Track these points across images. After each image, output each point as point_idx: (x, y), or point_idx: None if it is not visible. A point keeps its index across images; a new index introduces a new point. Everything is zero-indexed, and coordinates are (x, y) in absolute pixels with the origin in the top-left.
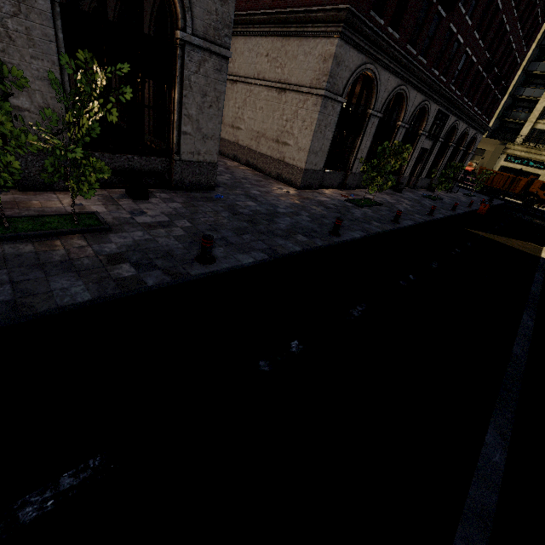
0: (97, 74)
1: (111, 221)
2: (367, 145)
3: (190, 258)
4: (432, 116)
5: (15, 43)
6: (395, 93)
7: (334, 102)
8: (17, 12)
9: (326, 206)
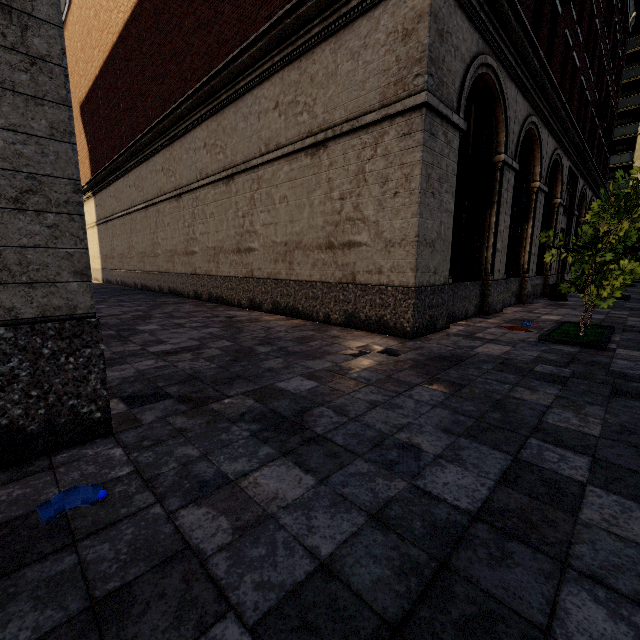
0: None
1: None
2: (506, 223)
3: None
4: (564, 175)
5: None
6: (526, 128)
7: (445, 126)
8: None
9: (543, 374)
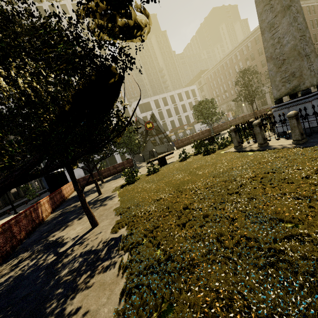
0: None
1: None
2: None
3: None
4: None
5: None
6: None
7: None
8: None
9: None
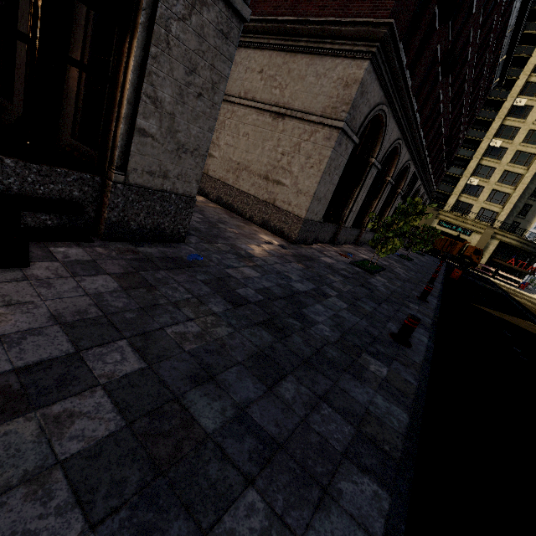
0: None
1: None
2: (362, 197)
3: None
4: (409, 176)
5: None
6: (394, 146)
7: (348, 140)
8: None
9: (341, 274)
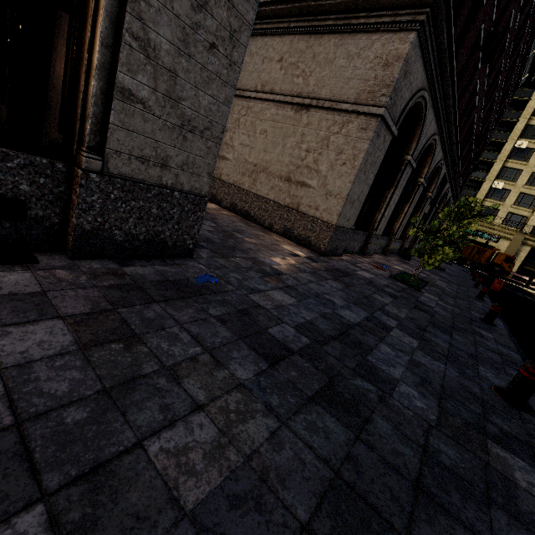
0: None
1: None
2: (395, 200)
3: None
4: (440, 178)
5: None
6: (429, 142)
7: (386, 131)
8: None
9: (388, 292)
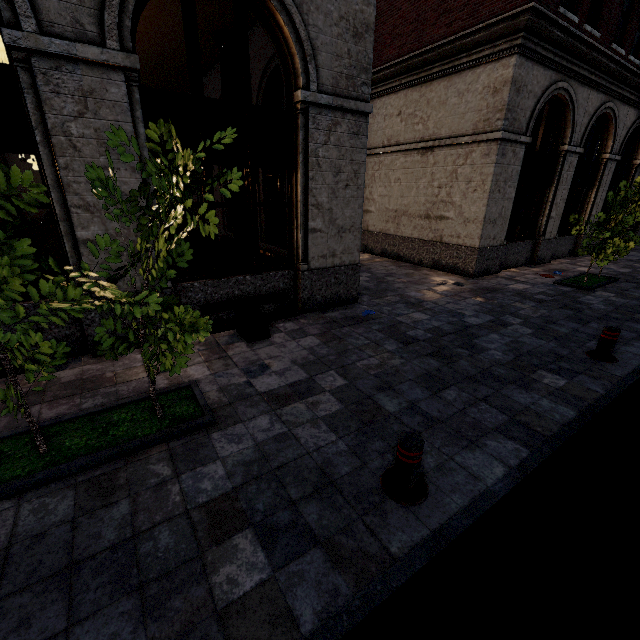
0: (178, 154)
1: (215, 398)
2: (563, 195)
3: (371, 485)
4: None
5: (82, 153)
6: (598, 115)
7: (514, 145)
8: (83, 110)
9: (535, 299)
